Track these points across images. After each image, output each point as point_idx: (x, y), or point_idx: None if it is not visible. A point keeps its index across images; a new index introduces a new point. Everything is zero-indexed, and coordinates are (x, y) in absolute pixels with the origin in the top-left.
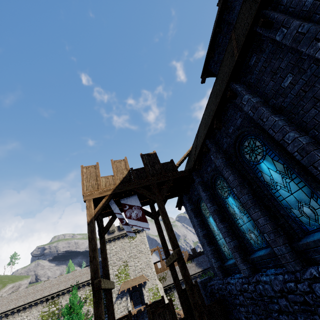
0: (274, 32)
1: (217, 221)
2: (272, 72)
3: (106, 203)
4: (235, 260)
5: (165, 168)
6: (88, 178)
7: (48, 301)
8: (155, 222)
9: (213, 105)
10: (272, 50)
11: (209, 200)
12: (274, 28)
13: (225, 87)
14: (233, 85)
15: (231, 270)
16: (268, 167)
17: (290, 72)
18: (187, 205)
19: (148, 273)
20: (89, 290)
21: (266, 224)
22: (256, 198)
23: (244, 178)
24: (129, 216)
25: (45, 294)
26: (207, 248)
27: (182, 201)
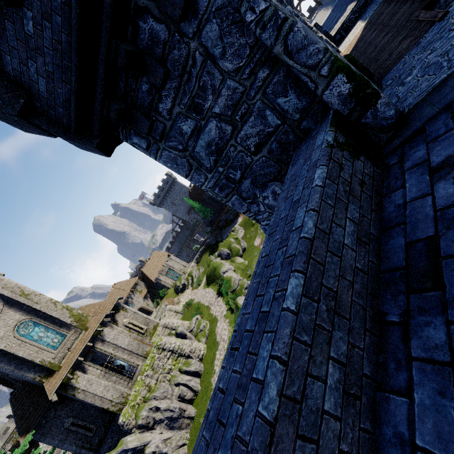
0: None
1: None
2: None
3: None
4: None
5: None
6: None
7: None
8: None
9: None
10: None
11: None
12: None
13: None
14: None
15: None
16: None
17: None
18: None
19: None
20: None
21: None
22: None
23: None
24: None
25: None
26: None
27: None
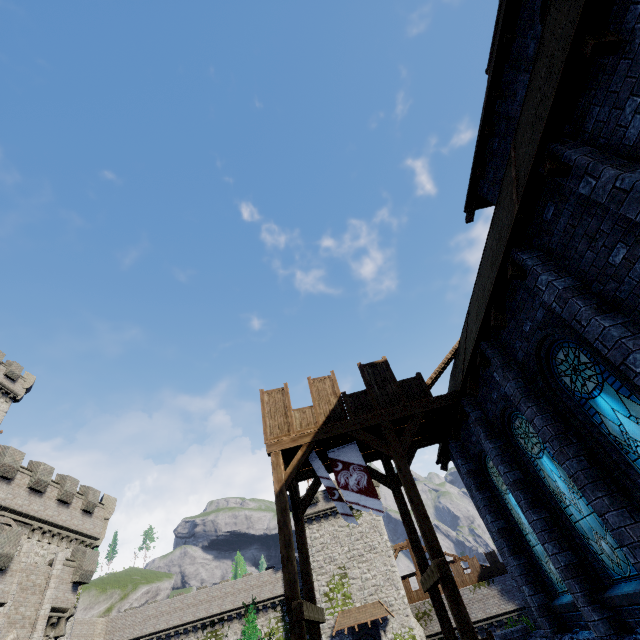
0: (575, 182)
1: (523, 506)
2: (587, 236)
3: (303, 458)
4: (573, 596)
5: (407, 391)
6: (272, 412)
7: (205, 629)
8: (394, 495)
9: (489, 278)
10: (581, 201)
11: (501, 459)
12: (573, 175)
13: (503, 258)
14: (517, 254)
15: (570, 618)
16: (611, 406)
17: (620, 240)
18: (459, 463)
19: (390, 598)
20: (275, 618)
21: (623, 527)
22: (597, 467)
23: (566, 422)
24: (344, 484)
25: (201, 615)
26: (510, 560)
27: (449, 452)
